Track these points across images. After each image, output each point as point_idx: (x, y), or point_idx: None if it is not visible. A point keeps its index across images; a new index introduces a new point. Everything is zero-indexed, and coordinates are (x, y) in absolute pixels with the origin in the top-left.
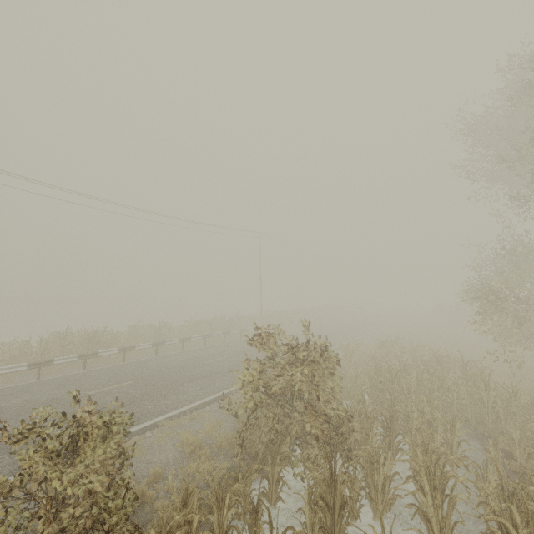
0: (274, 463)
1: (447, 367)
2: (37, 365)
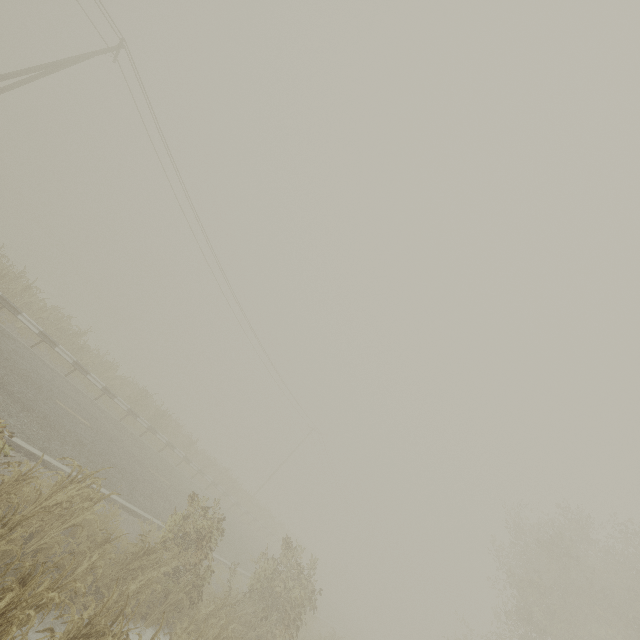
0: (245, 636)
1: None
2: (131, 412)
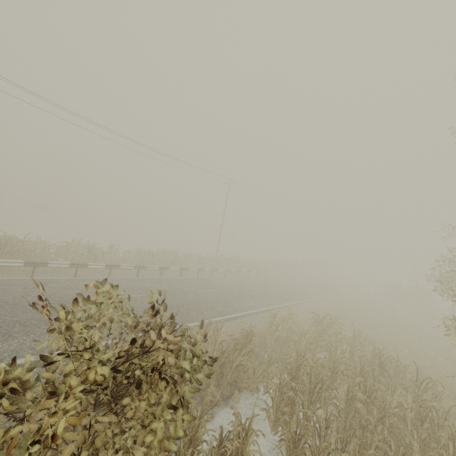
0: None
1: (393, 375)
2: None
